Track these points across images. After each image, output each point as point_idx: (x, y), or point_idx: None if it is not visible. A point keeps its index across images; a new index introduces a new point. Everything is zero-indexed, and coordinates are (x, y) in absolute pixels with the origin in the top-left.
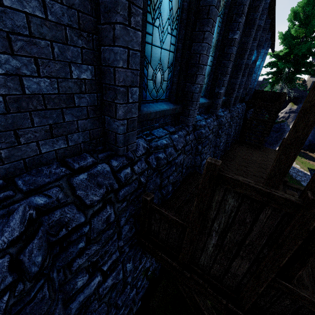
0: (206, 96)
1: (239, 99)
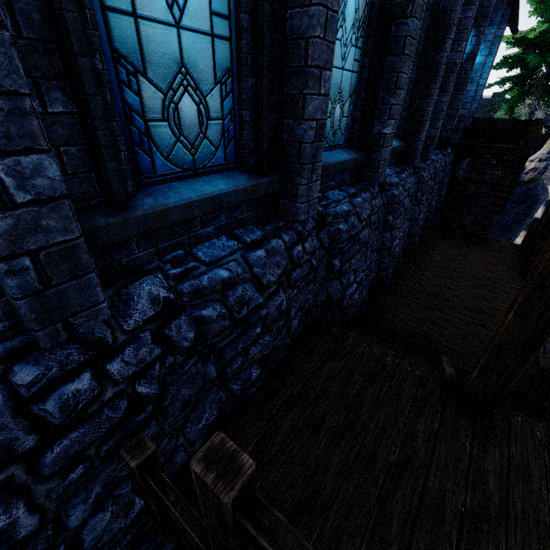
0: (351, 145)
1: (439, 141)
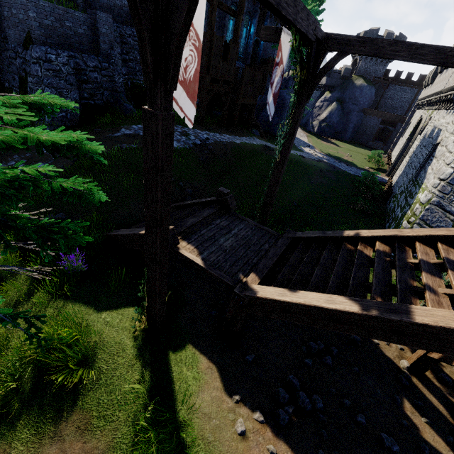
0: None
1: None
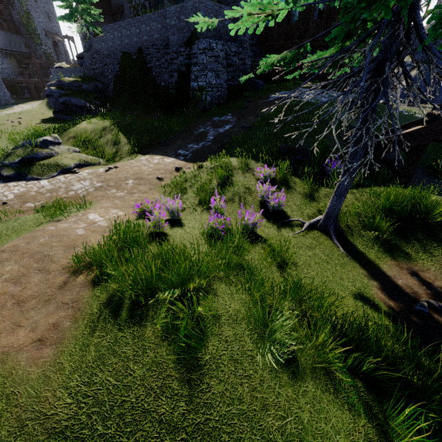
0: None
1: None
